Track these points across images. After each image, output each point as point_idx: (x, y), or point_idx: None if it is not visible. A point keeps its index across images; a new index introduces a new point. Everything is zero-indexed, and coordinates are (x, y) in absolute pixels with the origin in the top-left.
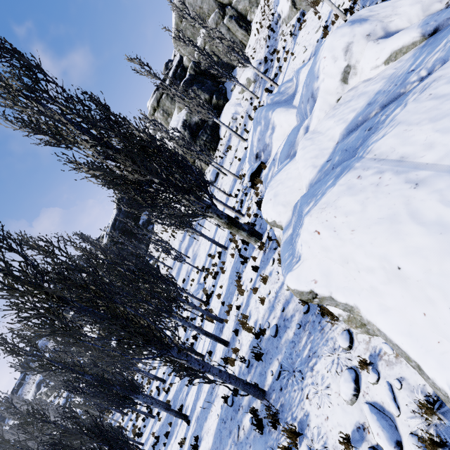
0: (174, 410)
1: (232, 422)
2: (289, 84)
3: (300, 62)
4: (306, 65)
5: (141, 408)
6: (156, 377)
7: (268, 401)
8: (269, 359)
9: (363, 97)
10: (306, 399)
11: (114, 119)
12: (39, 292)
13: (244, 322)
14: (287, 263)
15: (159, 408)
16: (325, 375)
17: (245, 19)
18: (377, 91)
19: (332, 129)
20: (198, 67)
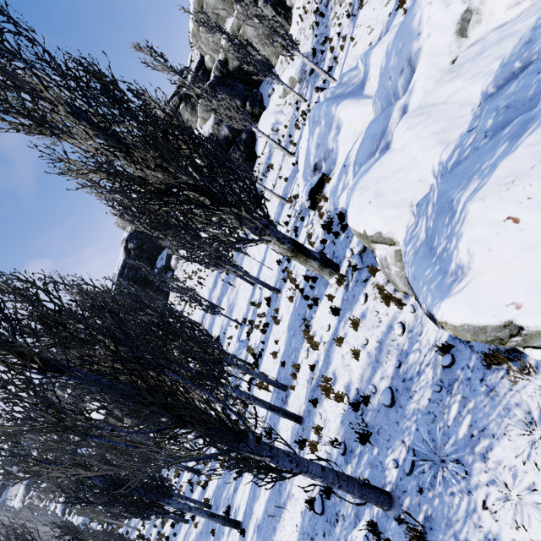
0: (221, 515)
1: (326, 540)
2: (354, 73)
3: (365, 46)
4: (380, 43)
5: (168, 509)
6: (188, 469)
7: (409, 513)
8: (385, 442)
9: (509, 39)
10: (482, 510)
11: (124, 99)
12: (6, 352)
13: (327, 387)
14: (436, 284)
15: (200, 516)
16: (520, 469)
17: (283, 4)
18: (538, 24)
19: (462, 91)
20: (225, 68)
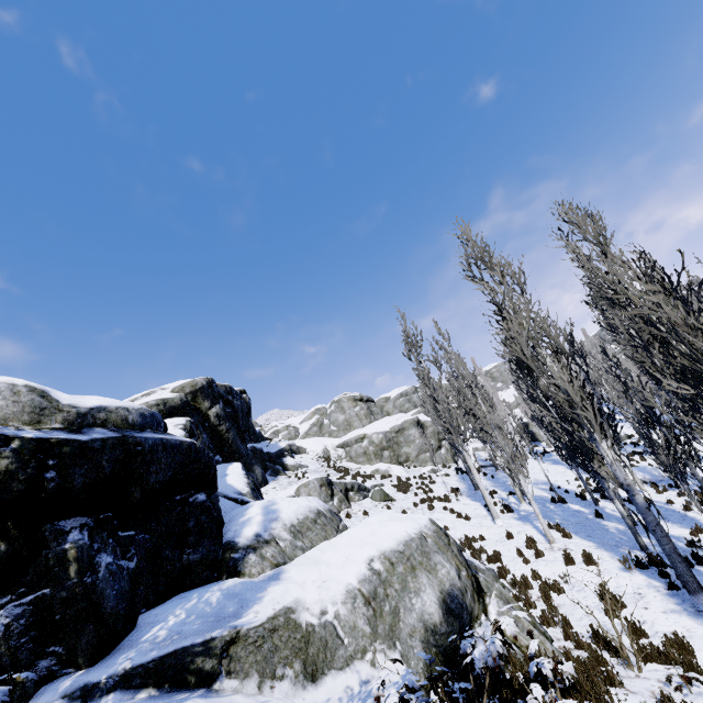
0: None
1: None
2: None
3: None
4: None
5: None
6: None
7: None
8: None
9: None
10: None
11: None
12: None
13: None
14: None
15: None
16: None
17: None
18: None
19: None
20: None
